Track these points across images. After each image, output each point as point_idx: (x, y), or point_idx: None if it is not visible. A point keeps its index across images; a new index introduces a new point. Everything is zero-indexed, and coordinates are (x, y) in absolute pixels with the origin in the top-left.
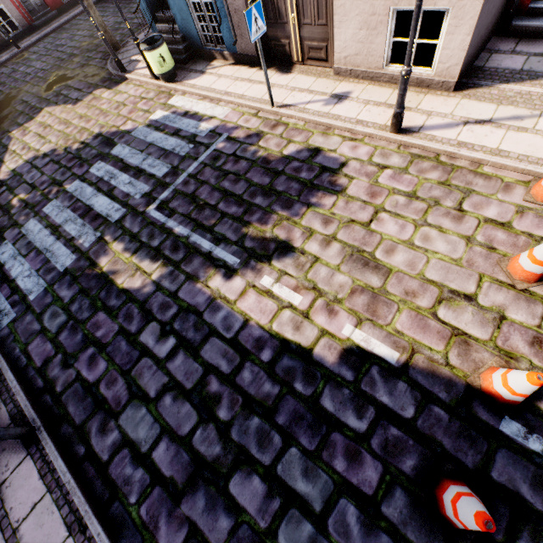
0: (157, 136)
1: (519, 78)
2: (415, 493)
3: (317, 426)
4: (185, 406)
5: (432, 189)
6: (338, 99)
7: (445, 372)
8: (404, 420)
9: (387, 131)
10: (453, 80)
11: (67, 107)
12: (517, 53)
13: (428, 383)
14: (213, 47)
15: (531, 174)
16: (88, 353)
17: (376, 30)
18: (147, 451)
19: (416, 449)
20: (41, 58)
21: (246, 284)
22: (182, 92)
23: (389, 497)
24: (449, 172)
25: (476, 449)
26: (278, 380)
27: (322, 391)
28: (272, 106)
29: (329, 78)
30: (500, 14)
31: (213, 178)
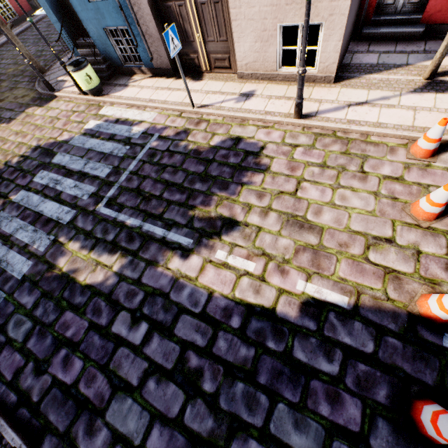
0: (94, 142)
1: (378, 69)
2: (394, 419)
3: (296, 378)
4: (170, 387)
5: (337, 159)
6: (246, 97)
7: (388, 305)
8: (367, 355)
9: (291, 118)
10: (332, 74)
11: (1, 126)
12: (371, 52)
13: (377, 318)
14: (132, 64)
15: (406, 138)
16: (61, 355)
17: (268, 42)
18: (140, 442)
19: (384, 379)
20: None
21: (203, 261)
22: (110, 103)
23: (373, 429)
24: (346, 144)
25: (431, 367)
26: (252, 343)
27: (293, 344)
28: (193, 107)
29: (235, 81)
30: (354, 26)
31: (153, 172)
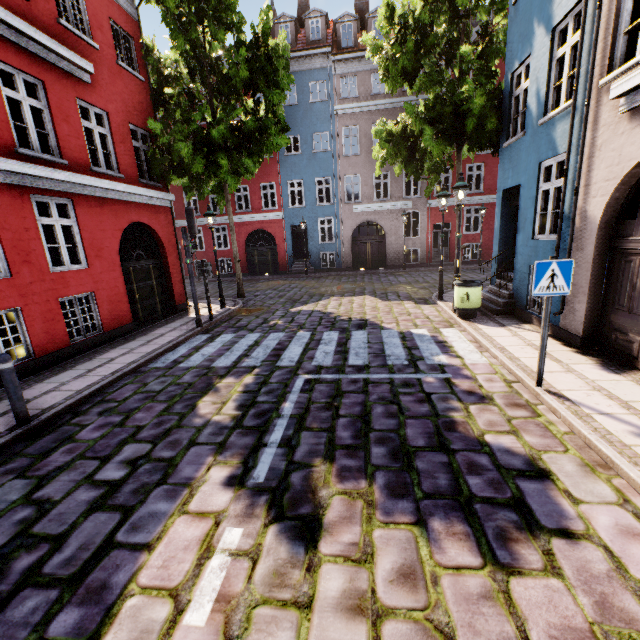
0: (395, 341)
1: None
2: None
3: None
4: (1, 539)
5: None
6: None
7: None
8: None
9: None
10: None
11: (377, 300)
12: None
13: None
14: (537, 312)
15: None
16: (115, 418)
17: None
18: None
19: None
20: (408, 277)
21: (220, 510)
22: (464, 328)
23: None
24: None
25: None
26: None
27: None
28: (538, 384)
29: None
30: None
31: (377, 395)
